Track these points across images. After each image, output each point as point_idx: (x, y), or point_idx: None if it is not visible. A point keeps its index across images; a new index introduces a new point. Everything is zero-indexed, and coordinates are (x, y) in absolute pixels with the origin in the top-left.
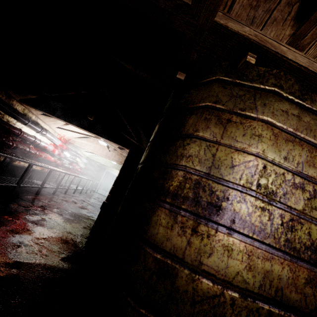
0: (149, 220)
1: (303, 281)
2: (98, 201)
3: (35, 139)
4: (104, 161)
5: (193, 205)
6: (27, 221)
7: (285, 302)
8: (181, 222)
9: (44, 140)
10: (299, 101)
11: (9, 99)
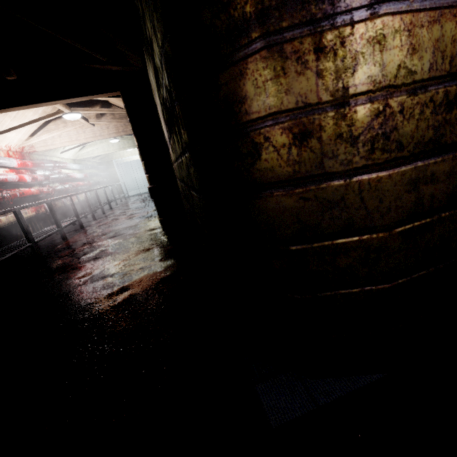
0: (244, 92)
1: None
2: (140, 202)
3: None
4: (101, 150)
5: (300, 9)
6: (87, 261)
7: None
8: (294, 52)
9: None
10: None
11: None
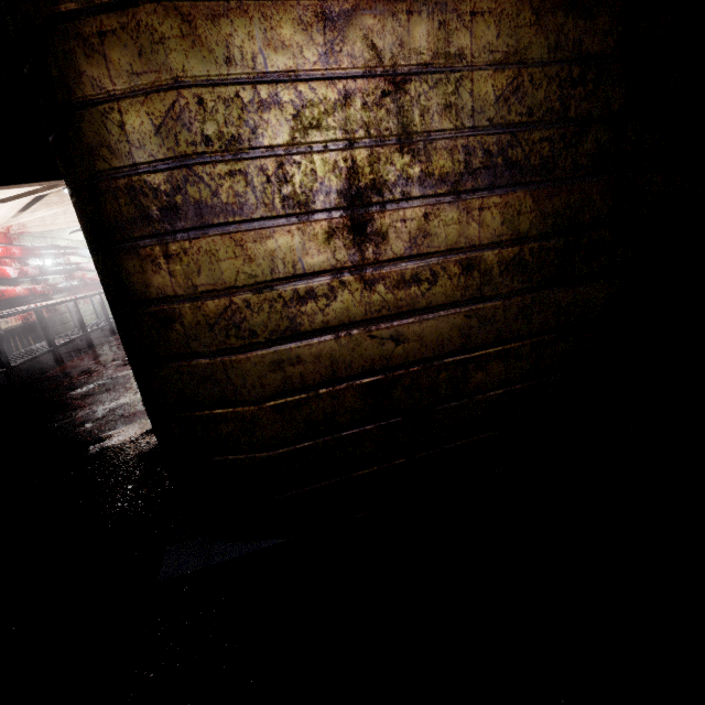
0: (122, 278)
1: (325, 236)
2: None
3: None
4: None
5: (147, 225)
6: (74, 399)
7: (310, 272)
8: (148, 256)
9: None
10: None
11: None
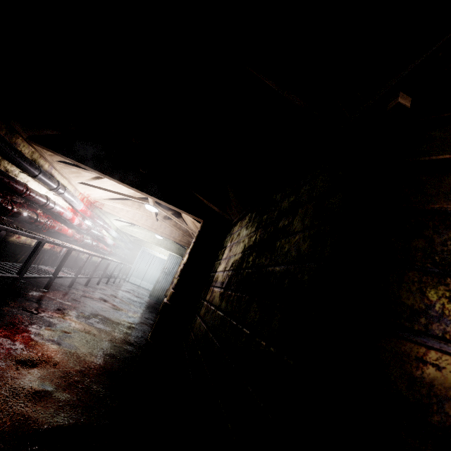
0: None
1: None
2: (135, 295)
3: (47, 200)
4: (143, 235)
5: None
6: (45, 339)
7: None
8: None
9: (58, 203)
10: None
11: (11, 135)
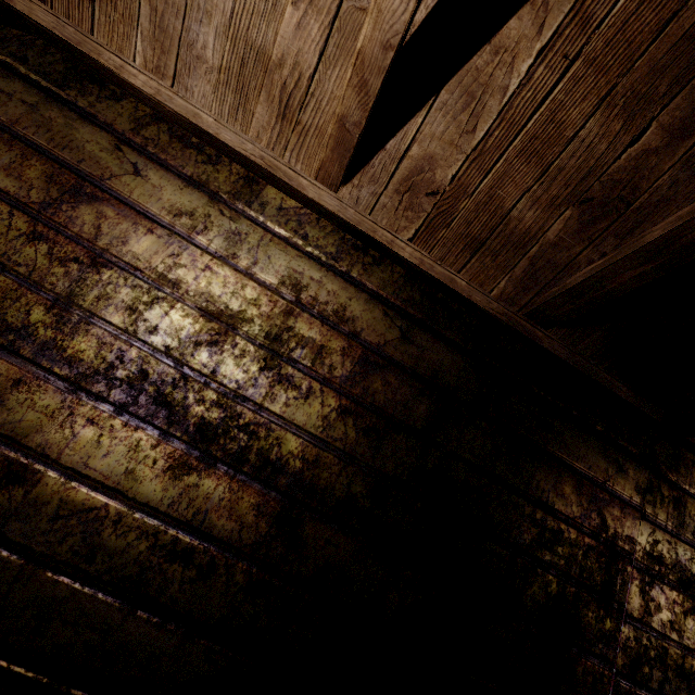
0: None
1: None
2: None
3: None
4: None
5: None
6: None
7: None
8: None
9: None
10: (52, 88)
11: None
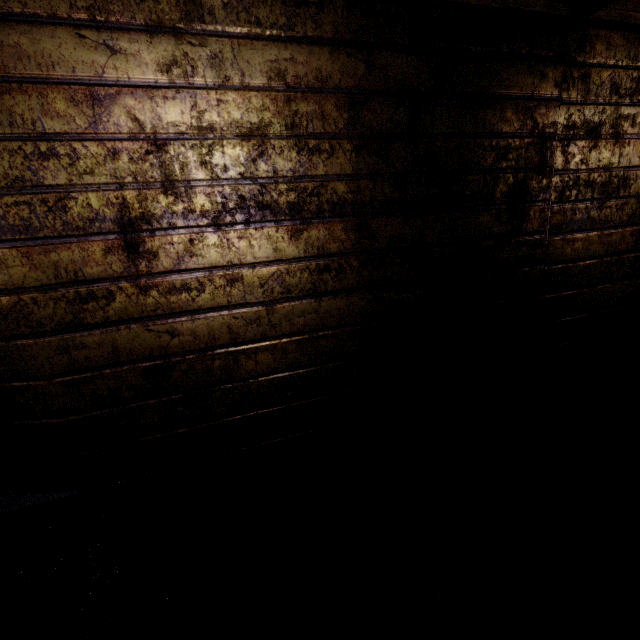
0: None
1: (103, 253)
2: None
3: None
4: None
5: None
6: None
7: (90, 279)
8: None
9: None
10: None
11: None
